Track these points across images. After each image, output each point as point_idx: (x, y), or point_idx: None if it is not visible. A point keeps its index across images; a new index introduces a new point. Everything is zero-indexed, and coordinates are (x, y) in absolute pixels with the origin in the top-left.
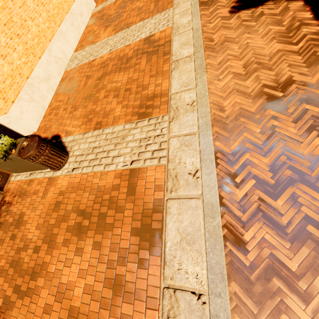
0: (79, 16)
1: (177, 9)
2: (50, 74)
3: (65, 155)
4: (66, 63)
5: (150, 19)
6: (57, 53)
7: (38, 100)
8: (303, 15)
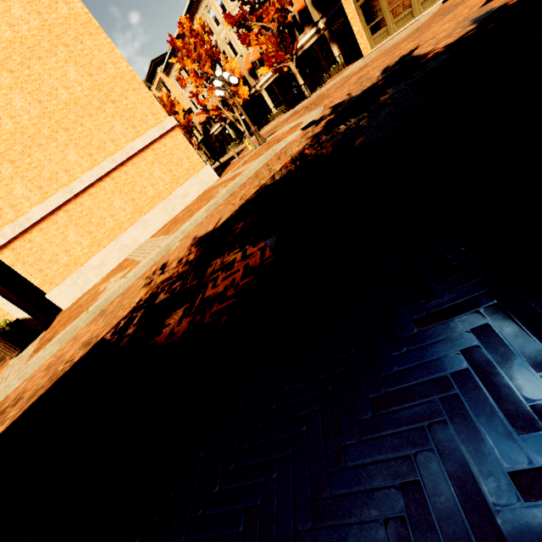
0: (180, 198)
1: (167, 240)
2: (106, 261)
3: (16, 351)
4: (134, 249)
5: (163, 238)
6: (126, 241)
7: (80, 284)
8: (104, 332)
